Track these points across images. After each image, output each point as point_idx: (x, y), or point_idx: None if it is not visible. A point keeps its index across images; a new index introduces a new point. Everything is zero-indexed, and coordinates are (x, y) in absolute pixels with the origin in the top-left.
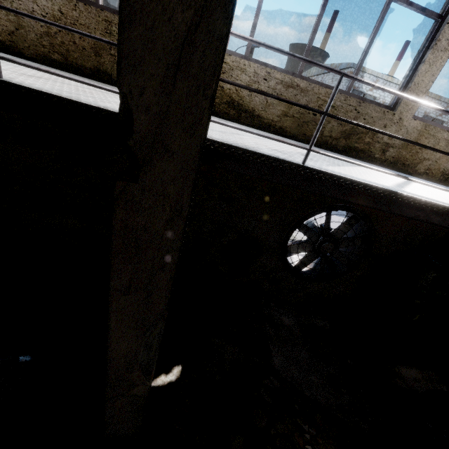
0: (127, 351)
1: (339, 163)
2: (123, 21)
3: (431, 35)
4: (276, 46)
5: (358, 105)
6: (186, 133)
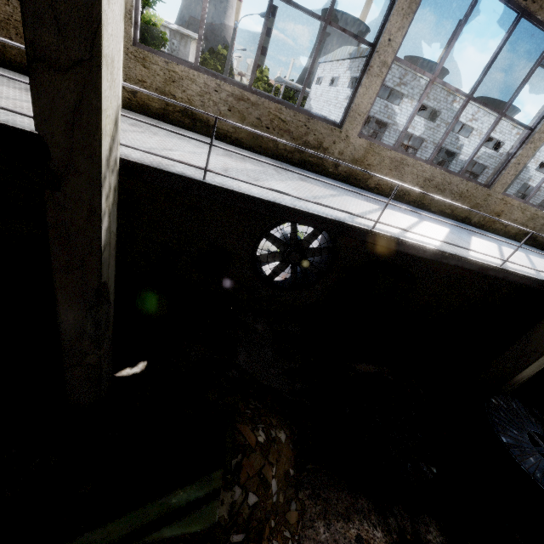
0: (75, 323)
1: (264, 178)
2: (34, 96)
3: (366, 61)
4: (162, 97)
5: (307, 121)
6: (88, 161)
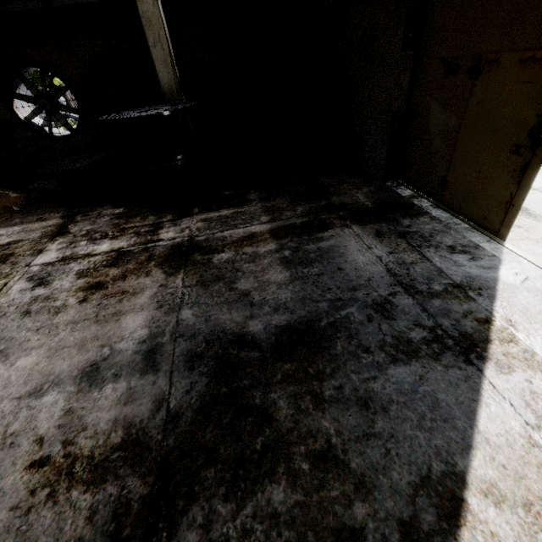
0: None
1: None
2: None
3: None
4: None
5: None
6: None
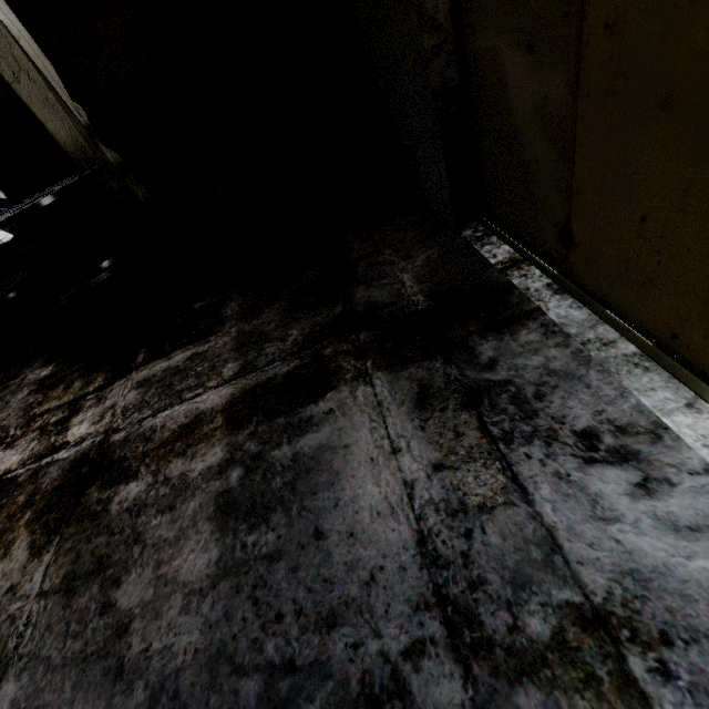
0: None
1: None
2: None
3: None
4: None
5: None
6: None
